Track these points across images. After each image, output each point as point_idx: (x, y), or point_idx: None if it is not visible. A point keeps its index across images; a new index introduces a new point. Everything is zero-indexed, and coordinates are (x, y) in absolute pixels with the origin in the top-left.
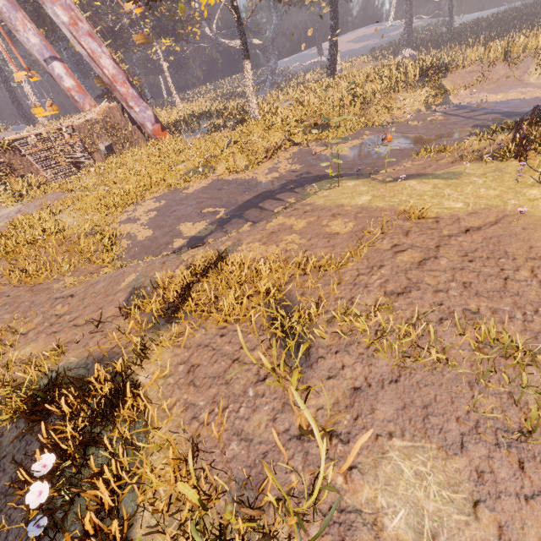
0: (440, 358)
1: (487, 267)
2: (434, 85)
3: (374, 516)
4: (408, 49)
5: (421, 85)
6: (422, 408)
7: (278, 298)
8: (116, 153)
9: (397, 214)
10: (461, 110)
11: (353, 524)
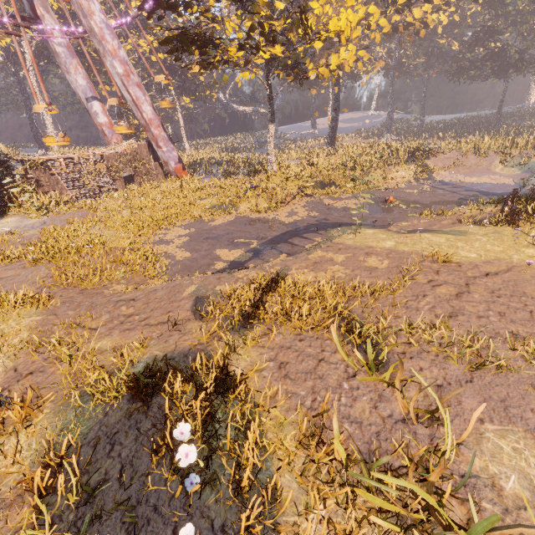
0: (504, 364)
1: (513, 302)
2: (420, 164)
3: (491, 480)
4: (390, 134)
5: (410, 163)
6: (500, 402)
7: (342, 314)
8: (136, 183)
9: (423, 257)
10: (445, 185)
11: (476, 486)
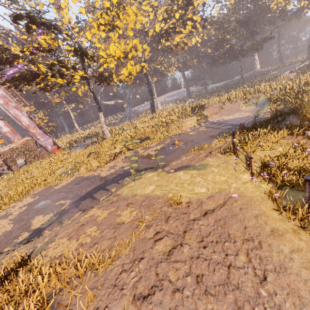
0: None
1: (216, 253)
2: (199, 114)
3: None
4: (190, 99)
5: (193, 115)
6: None
7: None
8: (28, 164)
9: (166, 200)
10: (213, 124)
11: None
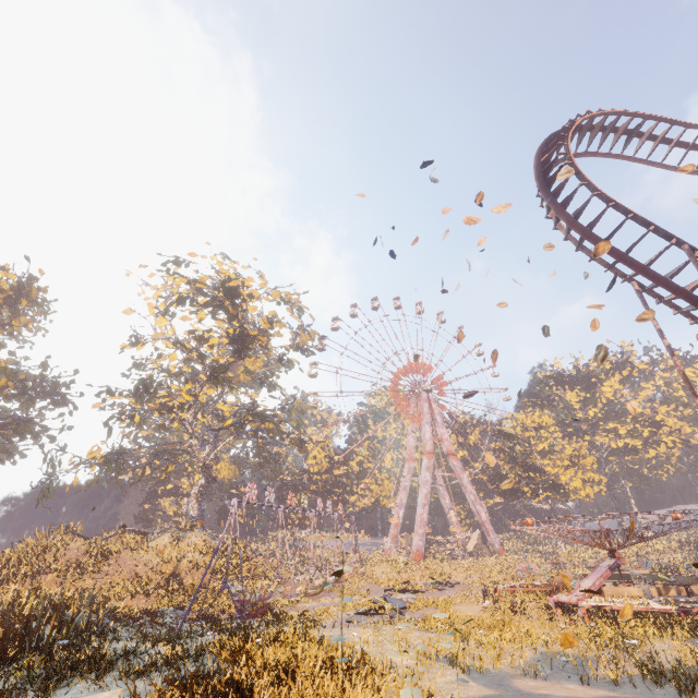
0: None
1: None
2: (687, 553)
3: None
4: None
5: (680, 552)
6: None
7: None
8: (474, 557)
9: None
10: None
11: None
